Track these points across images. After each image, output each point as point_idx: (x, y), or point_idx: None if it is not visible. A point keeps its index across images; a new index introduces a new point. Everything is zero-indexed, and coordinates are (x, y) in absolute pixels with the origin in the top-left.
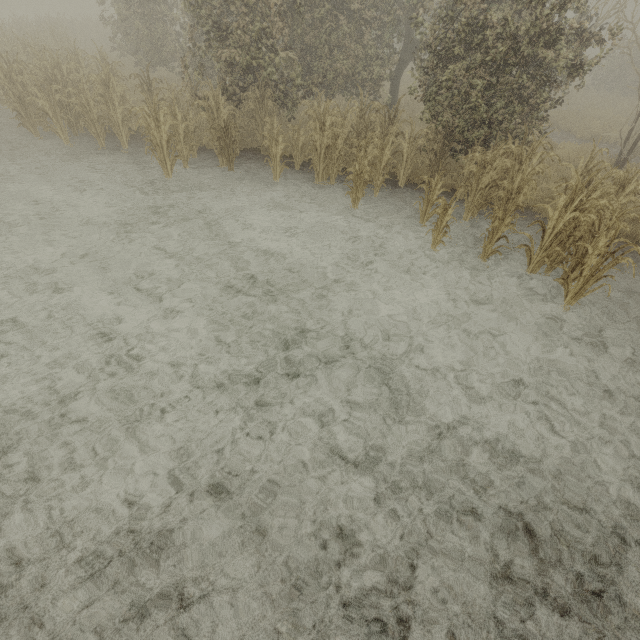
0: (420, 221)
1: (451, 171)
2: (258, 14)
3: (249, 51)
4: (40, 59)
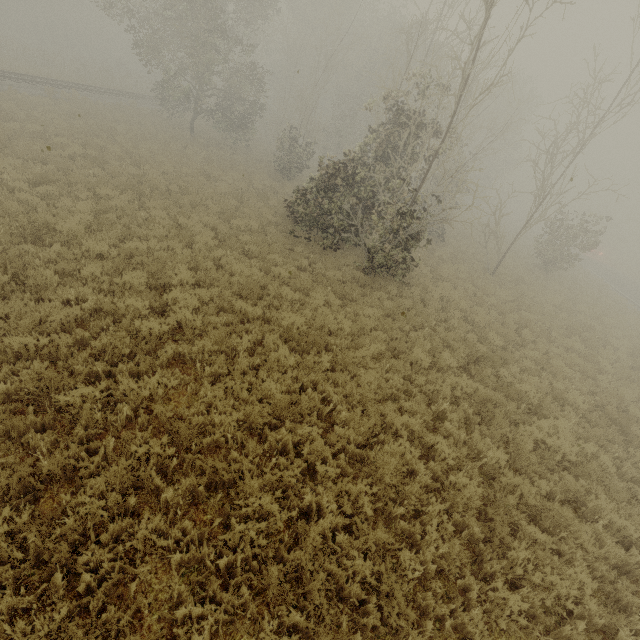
0: None
1: None
2: None
3: None
4: None
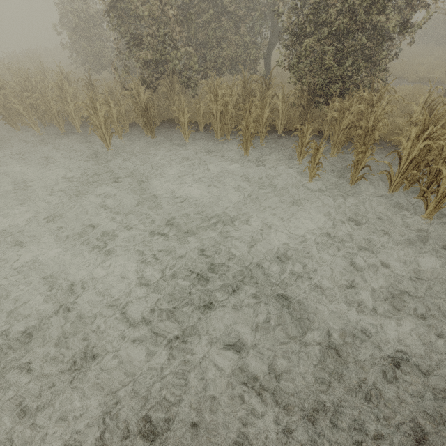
0: (297, 159)
1: (317, 118)
2: (162, 24)
3: (157, 51)
4: (16, 77)
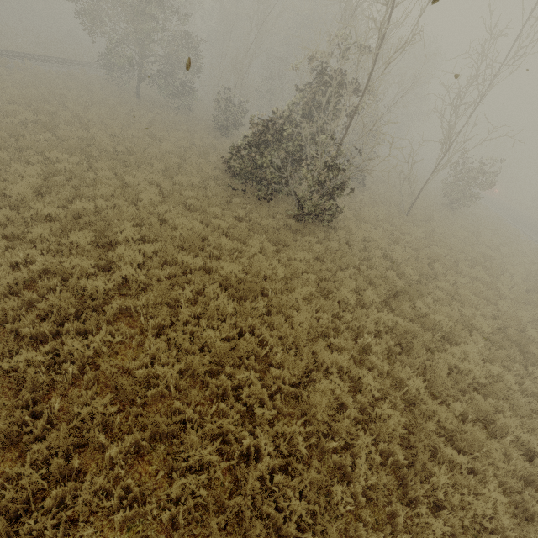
0: None
1: None
2: None
3: None
4: None
